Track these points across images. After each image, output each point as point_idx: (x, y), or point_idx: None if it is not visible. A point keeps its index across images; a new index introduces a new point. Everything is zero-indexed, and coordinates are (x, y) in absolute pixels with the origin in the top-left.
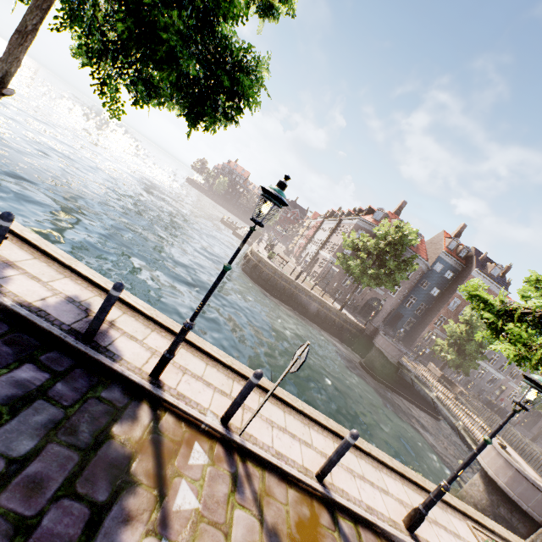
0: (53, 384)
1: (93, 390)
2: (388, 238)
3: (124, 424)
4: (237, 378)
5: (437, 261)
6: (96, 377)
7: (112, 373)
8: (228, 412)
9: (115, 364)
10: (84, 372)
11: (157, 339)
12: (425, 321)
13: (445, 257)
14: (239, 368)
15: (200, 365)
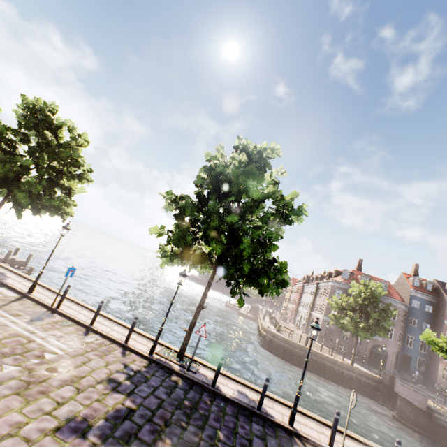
0: (265, 430)
1: (276, 432)
2: (362, 295)
3: (296, 446)
4: (321, 424)
5: (411, 299)
6: (272, 426)
7: (276, 425)
8: (331, 438)
9: (275, 420)
10: (268, 424)
11: (277, 406)
12: (434, 358)
13: (416, 294)
14: (319, 418)
15: (301, 418)
